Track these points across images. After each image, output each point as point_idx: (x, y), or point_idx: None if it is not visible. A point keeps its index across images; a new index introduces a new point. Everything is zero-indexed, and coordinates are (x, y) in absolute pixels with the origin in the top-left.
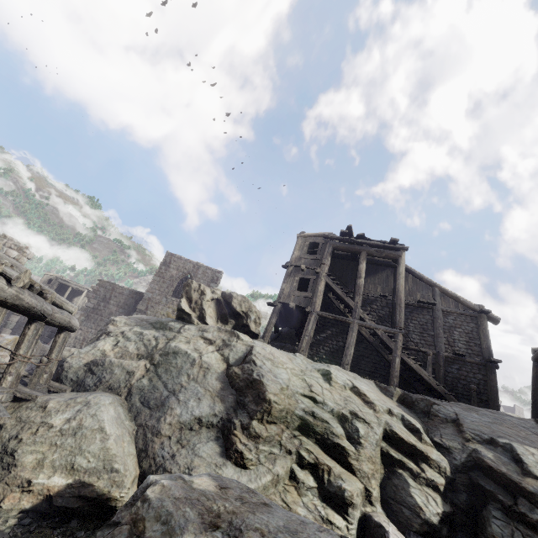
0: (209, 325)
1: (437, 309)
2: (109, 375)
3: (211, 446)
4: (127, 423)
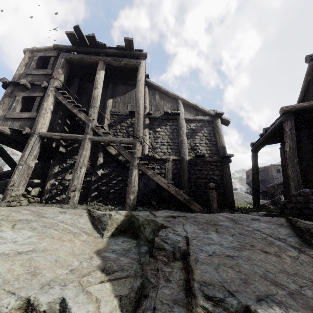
0: None
1: (181, 119)
2: None
3: None
4: None
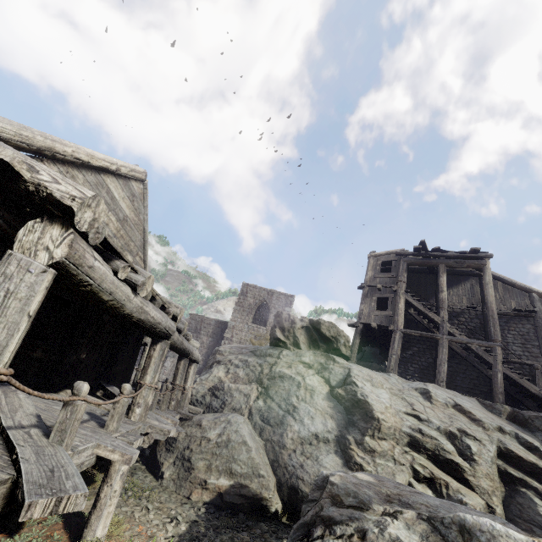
0: (305, 351)
1: (539, 317)
2: (230, 398)
3: (332, 459)
4: (257, 438)
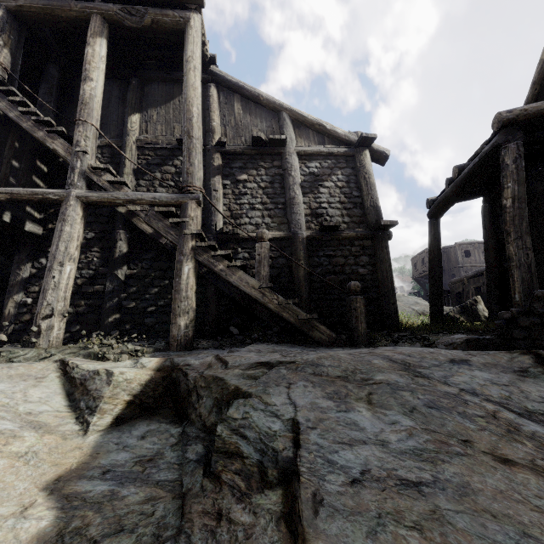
0: None
1: (289, 152)
2: None
3: None
4: None
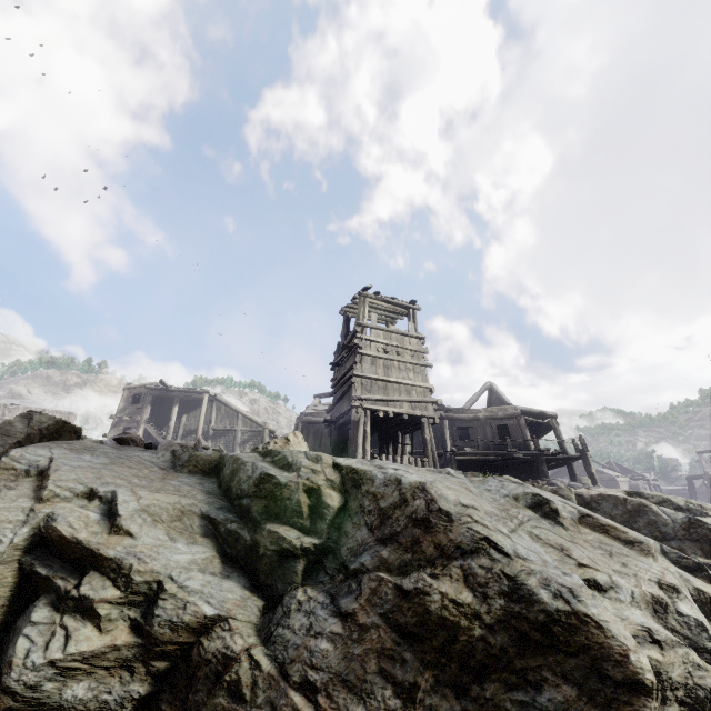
0: None
1: (237, 431)
2: None
3: None
4: None
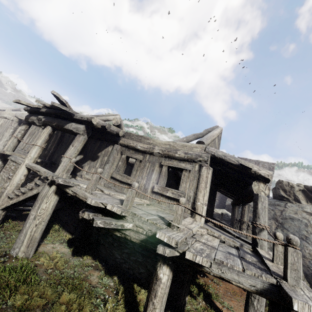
0: (304, 205)
1: None
2: None
3: None
4: None
